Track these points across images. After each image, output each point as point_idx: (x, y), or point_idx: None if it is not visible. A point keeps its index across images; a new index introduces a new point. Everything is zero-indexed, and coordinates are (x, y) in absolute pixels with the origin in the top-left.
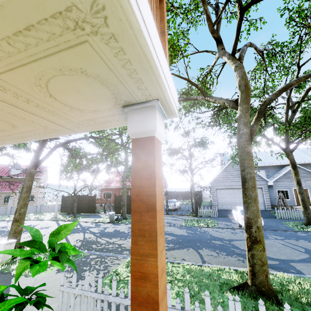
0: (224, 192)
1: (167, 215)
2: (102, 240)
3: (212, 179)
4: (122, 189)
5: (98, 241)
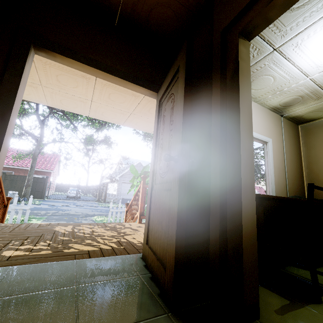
0: (127, 185)
1: (76, 200)
2: (39, 212)
3: (120, 174)
4: (31, 167)
5: (35, 212)
